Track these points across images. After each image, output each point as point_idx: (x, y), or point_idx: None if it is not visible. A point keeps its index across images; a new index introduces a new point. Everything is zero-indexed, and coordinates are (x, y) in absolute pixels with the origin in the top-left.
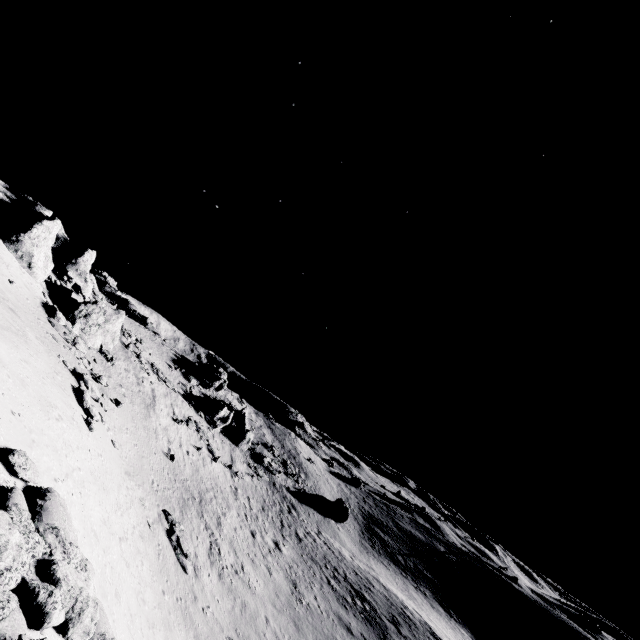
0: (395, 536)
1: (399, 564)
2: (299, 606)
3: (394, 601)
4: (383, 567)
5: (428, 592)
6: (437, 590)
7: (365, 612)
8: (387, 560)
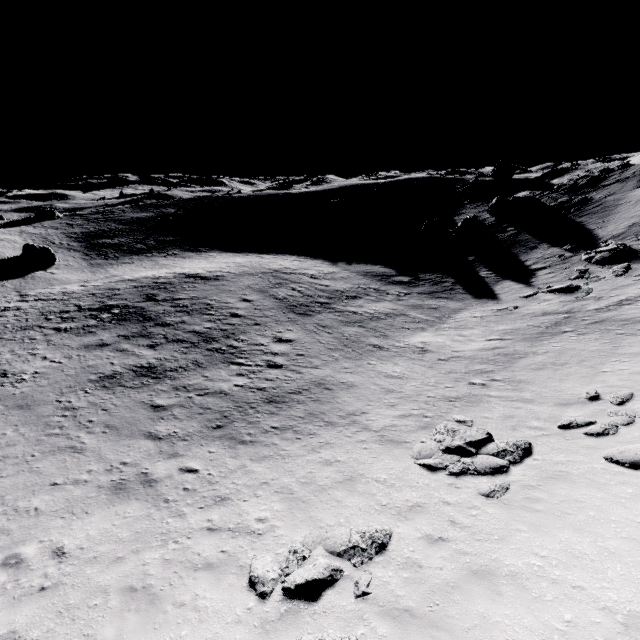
0: (125, 233)
1: (141, 251)
2: (21, 387)
3: (145, 283)
4: (126, 266)
5: (177, 251)
6: (183, 244)
7: (116, 317)
8: (128, 257)
